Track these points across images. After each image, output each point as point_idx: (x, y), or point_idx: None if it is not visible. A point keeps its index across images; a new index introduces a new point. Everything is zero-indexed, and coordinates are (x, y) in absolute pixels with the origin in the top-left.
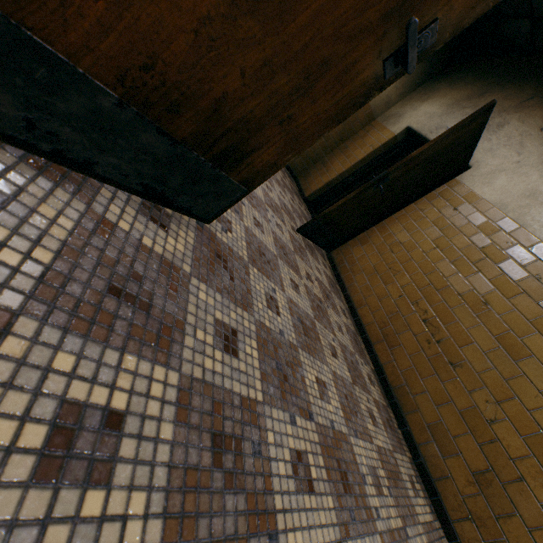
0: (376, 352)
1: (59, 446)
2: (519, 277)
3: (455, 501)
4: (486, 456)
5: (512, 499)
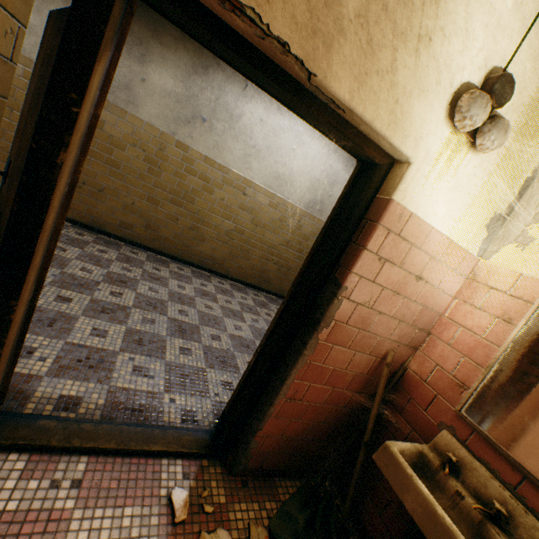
0: None
1: (100, 336)
2: None
3: (148, 241)
4: (143, 218)
5: (158, 224)
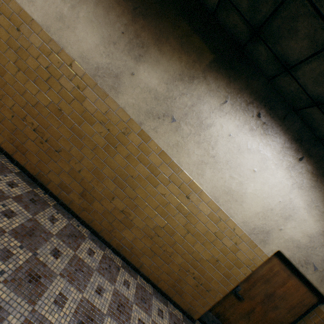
0: (17, 160)
1: None
2: (71, 88)
3: (77, 208)
4: (82, 186)
5: (93, 196)
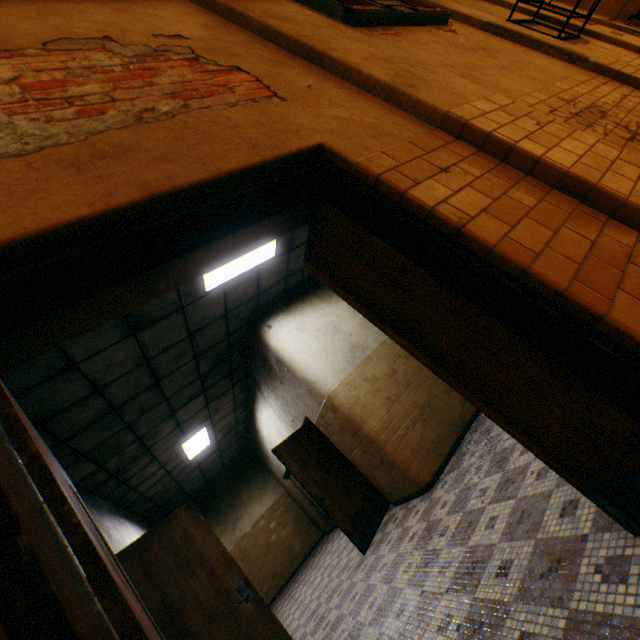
0: None
1: None
2: None
3: None
4: None
5: None
